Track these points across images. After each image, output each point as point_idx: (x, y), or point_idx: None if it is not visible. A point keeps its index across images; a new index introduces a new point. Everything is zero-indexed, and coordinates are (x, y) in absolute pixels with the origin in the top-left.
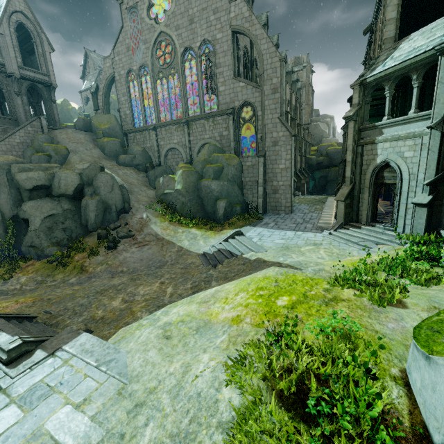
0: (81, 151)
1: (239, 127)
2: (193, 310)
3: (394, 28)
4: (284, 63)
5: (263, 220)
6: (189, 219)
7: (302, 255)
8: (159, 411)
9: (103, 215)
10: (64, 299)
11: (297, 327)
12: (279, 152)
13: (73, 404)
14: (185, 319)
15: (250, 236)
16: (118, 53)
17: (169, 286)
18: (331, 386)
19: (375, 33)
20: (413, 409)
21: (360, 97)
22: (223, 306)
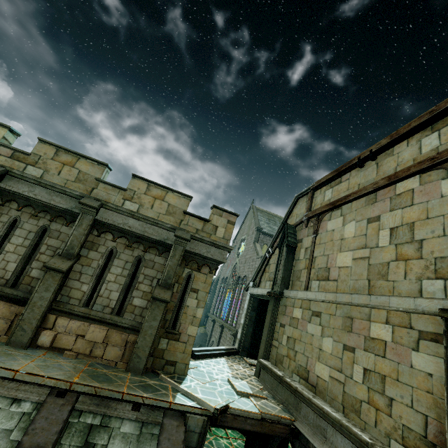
0: None
1: None
2: None
3: (241, 332)
4: None
5: None
6: None
7: None
8: None
9: None
10: None
11: None
12: None
13: None
14: None
15: None
16: (225, 266)
17: None
18: None
19: None
20: None
21: None
22: None
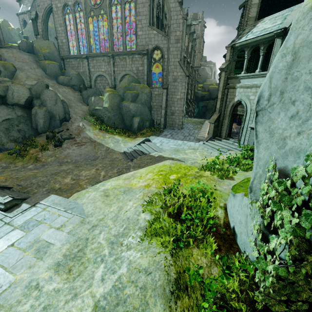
0: (26, 69)
1: (151, 65)
2: (121, 183)
3: (256, 10)
4: (185, 21)
5: (163, 132)
6: (113, 129)
7: (186, 155)
8: (106, 227)
9: (49, 122)
10: (28, 177)
11: (179, 188)
12: (177, 87)
13: (55, 228)
14: (116, 187)
15: (155, 142)
16: None
17: (102, 171)
18: (193, 209)
19: (246, 10)
20: (226, 217)
21: (230, 56)
22: (138, 180)
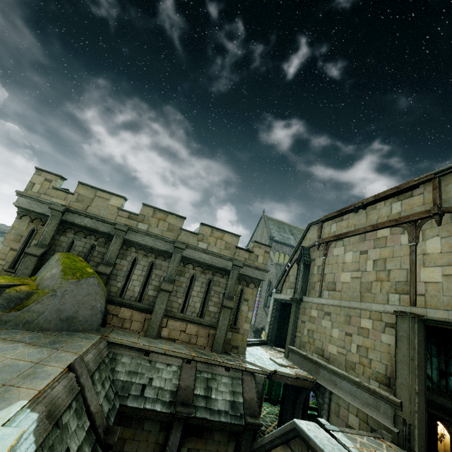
0: None
1: None
2: None
3: (268, 328)
4: None
5: None
6: None
7: None
8: None
9: None
10: None
11: None
12: None
13: None
14: None
15: None
16: None
17: None
18: None
19: None
20: None
21: None
22: None
